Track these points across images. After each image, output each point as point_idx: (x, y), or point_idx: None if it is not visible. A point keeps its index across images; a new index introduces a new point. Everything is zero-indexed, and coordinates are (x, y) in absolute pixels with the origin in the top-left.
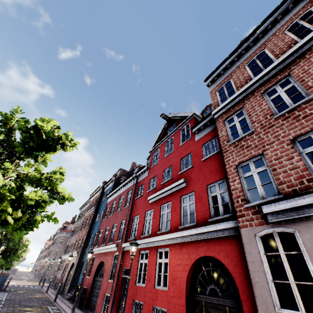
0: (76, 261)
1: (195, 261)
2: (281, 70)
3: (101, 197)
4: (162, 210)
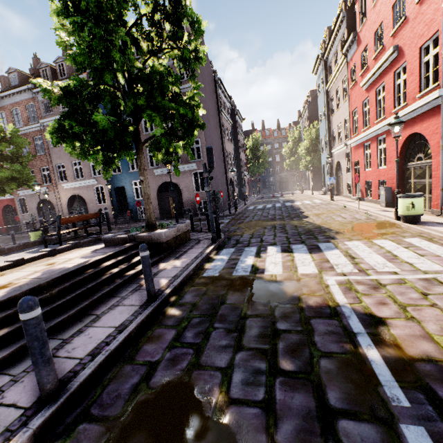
0: None
1: (4, 206)
2: (24, 133)
3: None
4: None
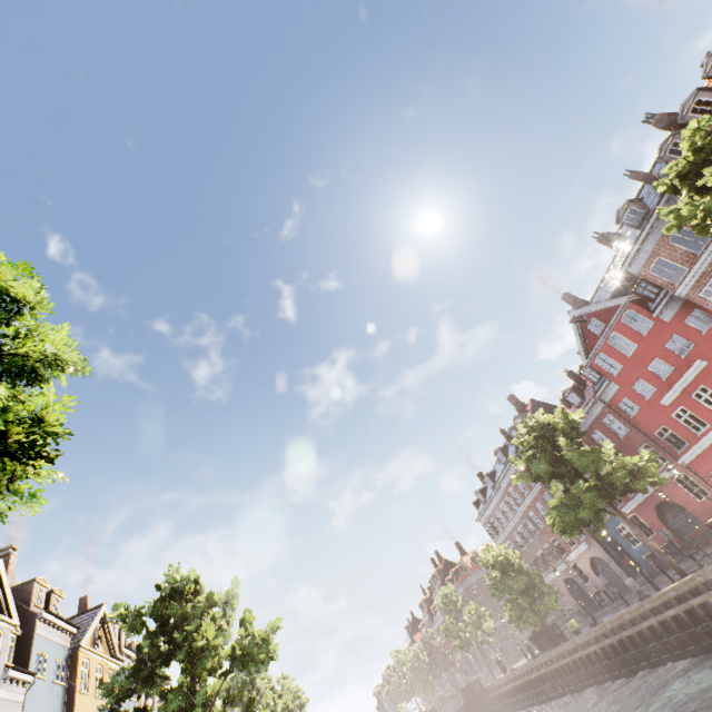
0: (599, 550)
1: None
2: None
3: None
4: (696, 399)
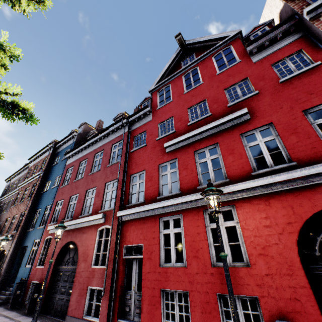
0: (9, 248)
1: (310, 216)
2: None
3: (52, 160)
4: (197, 157)
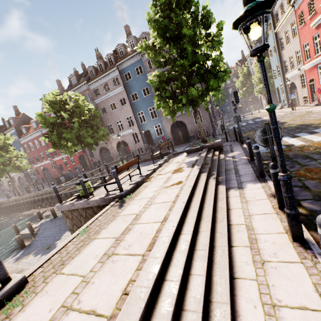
0: (22, 175)
1: (79, 156)
2: None
3: None
4: None
